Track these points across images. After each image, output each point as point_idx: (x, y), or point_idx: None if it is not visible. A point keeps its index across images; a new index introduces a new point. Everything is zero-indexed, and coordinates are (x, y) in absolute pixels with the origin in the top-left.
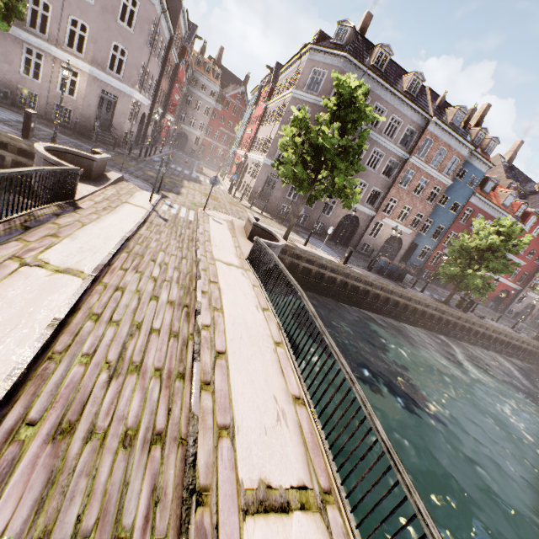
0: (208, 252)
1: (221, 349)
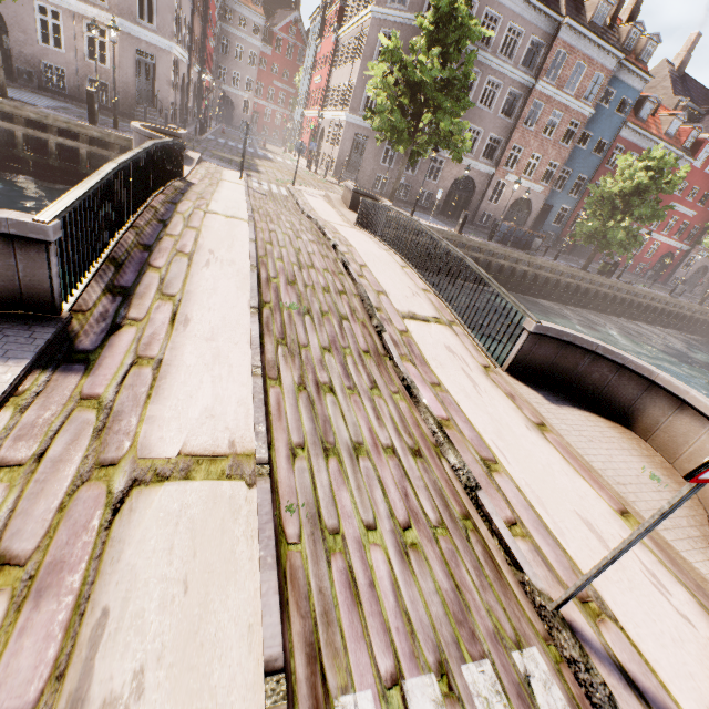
0: (318, 217)
1: (362, 264)
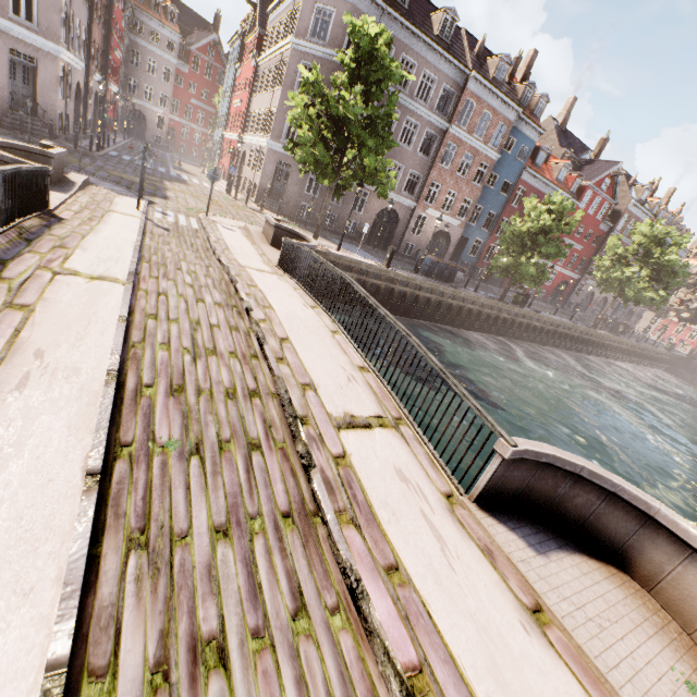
0: (232, 260)
1: (283, 336)
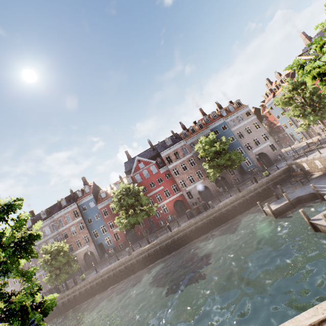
0: None
1: None
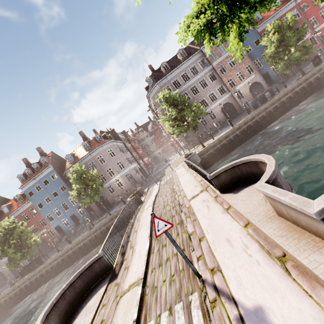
0: (177, 178)
1: (181, 189)
